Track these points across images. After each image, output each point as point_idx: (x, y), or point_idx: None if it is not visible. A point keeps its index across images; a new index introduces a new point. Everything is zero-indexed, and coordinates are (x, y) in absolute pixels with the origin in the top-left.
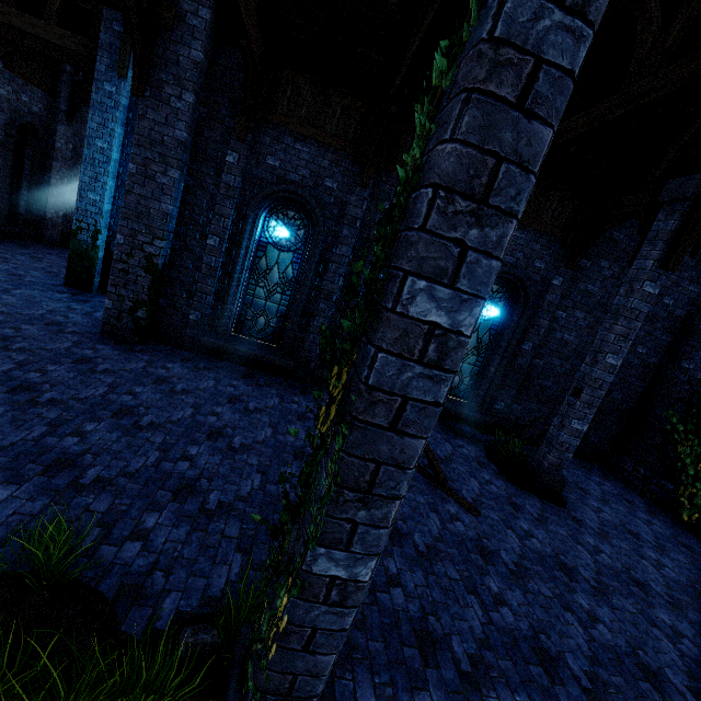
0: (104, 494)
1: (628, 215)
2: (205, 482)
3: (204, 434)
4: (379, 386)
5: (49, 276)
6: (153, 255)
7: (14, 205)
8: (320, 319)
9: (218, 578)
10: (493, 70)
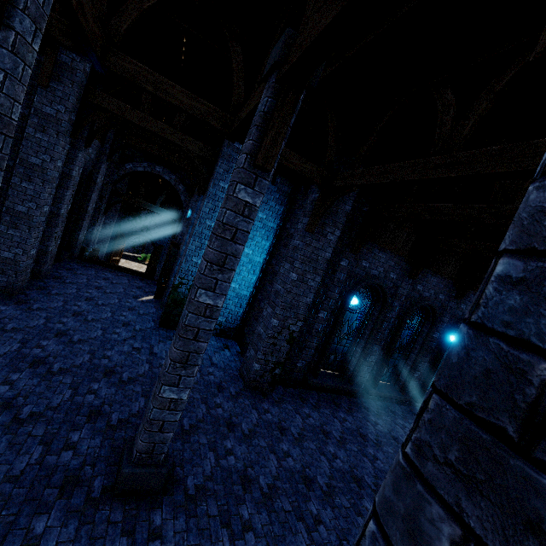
0: None
1: None
2: None
3: None
4: None
5: (138, 316)
6: (294, 331)
7: None
8: (373, 356)
9: None
10: None
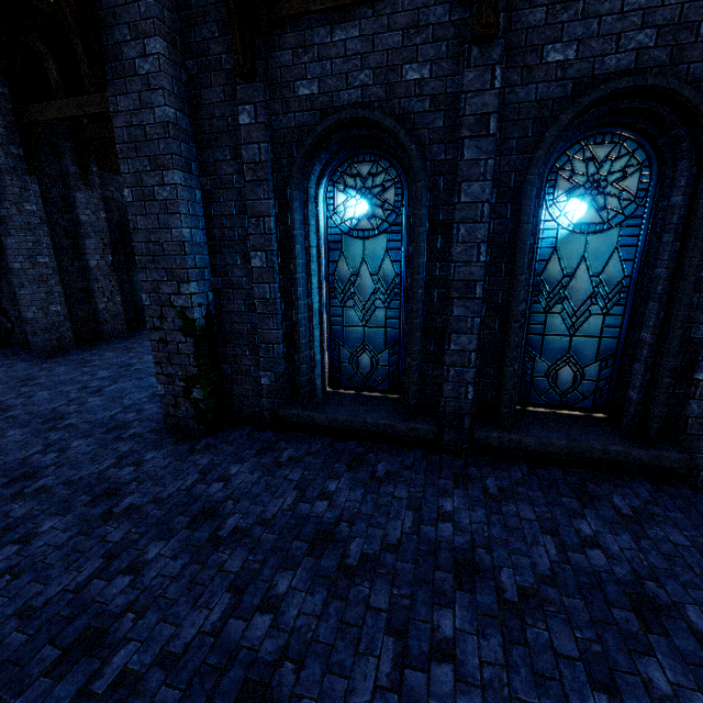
0: None
1: None
2: None
3: None
4: None
5: None
6: (186, 308)
7: None
8: (460, 336)
9: None
10: None
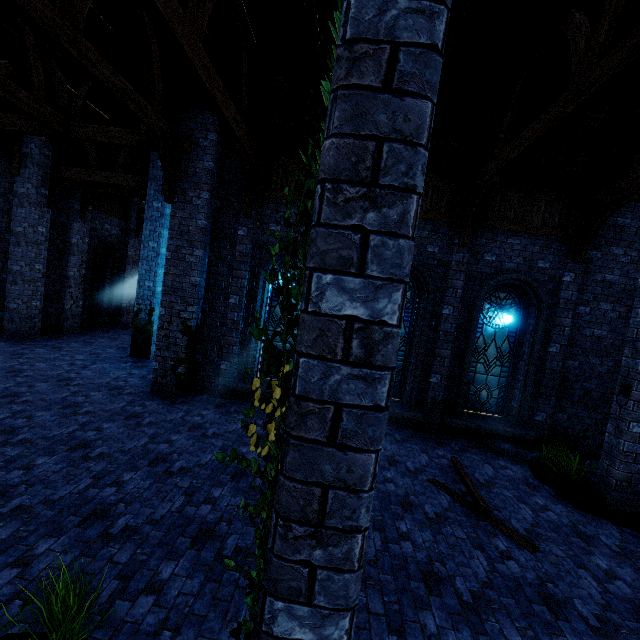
0: (128, 543)
1: (625, 198)
2: (224, 525)
3: (228, 475)
4: (306, 394)
5: (120, 351)
6: (187, 319)
7: (100, 302)
8: None
9: (227, 639)
10: (352, 66)
